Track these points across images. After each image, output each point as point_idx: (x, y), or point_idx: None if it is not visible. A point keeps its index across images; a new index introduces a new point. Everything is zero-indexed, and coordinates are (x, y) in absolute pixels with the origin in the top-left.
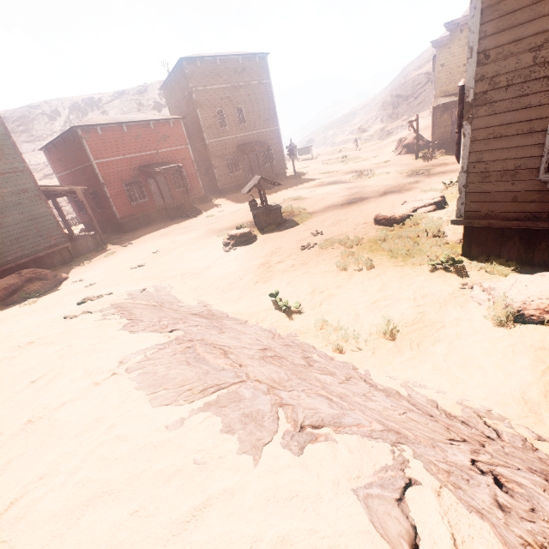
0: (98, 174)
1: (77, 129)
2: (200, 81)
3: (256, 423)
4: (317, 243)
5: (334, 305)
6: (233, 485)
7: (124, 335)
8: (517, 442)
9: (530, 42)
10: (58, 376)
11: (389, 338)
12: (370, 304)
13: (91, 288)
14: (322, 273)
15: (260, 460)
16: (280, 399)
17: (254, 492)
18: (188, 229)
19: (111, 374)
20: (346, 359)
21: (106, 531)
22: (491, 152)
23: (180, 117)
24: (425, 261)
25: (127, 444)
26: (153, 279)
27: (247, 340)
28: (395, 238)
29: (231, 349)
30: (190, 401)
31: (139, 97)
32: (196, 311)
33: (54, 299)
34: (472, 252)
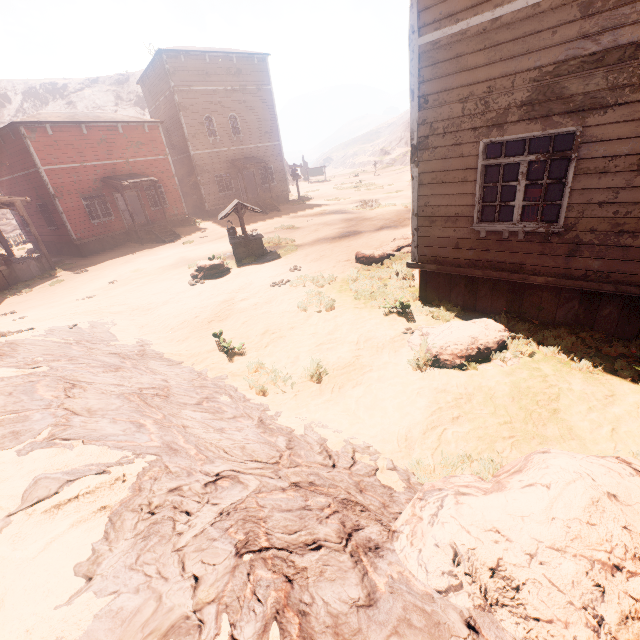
0: (47, 183)
1: (19, 125)
2: (184, 80)
3: (16, 437)
4: (291, 280)
5: (279, 348)
6: None
7: None
8: (364, 470)
9: (459, 93)
10: None
11: (316, 381)
12: (314, 347)
13: (18, 322)
14: (282, 313)
15: None
16: (66, 421)
17: None
18: (158, 256)
19: None
20: (264, 402)
21: None
22: (436, 197)
23: (158, 122)
24: (384, 304)
25: None
26: (94, 313)
27: (144, 379)
28: (367, 278)
29: (88, 385)
30: None
31: (117, 88)
32: (124, 351)
33: None
34: (428, 297)
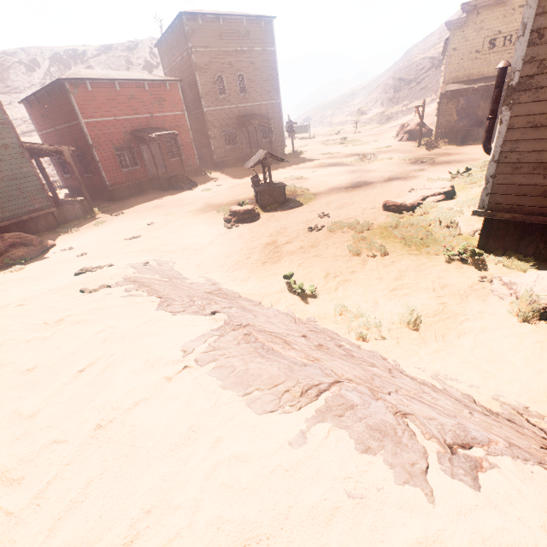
0: (86, 135)
1: (64, 81)
2: (200, 41)
3: (393, 440)
4: (325, 225)
5: (350, 291)
6: (423, 535)
7: (167, 317)
8: None
9: None
10: (111, 365)
11: (413, 328)
12: (388, 292)
13: (84, 258)
14: (334, 257)
15: (434, 495)
16: (394, 406)
17: None
18: (184, 202)
19: (183, 367)
20: (371, 348)
21: None
22: (528, 142)
23: (177, 80)
24: (441, 251)
25: (251, 468)
26: (153, 252)
27: (280, 324)
28: (406, 225)
29: (285, 337)
30: (296, 406)
31: (128, 54)
32: (208, 290)
33: (44, 268)
34: (488, 245)
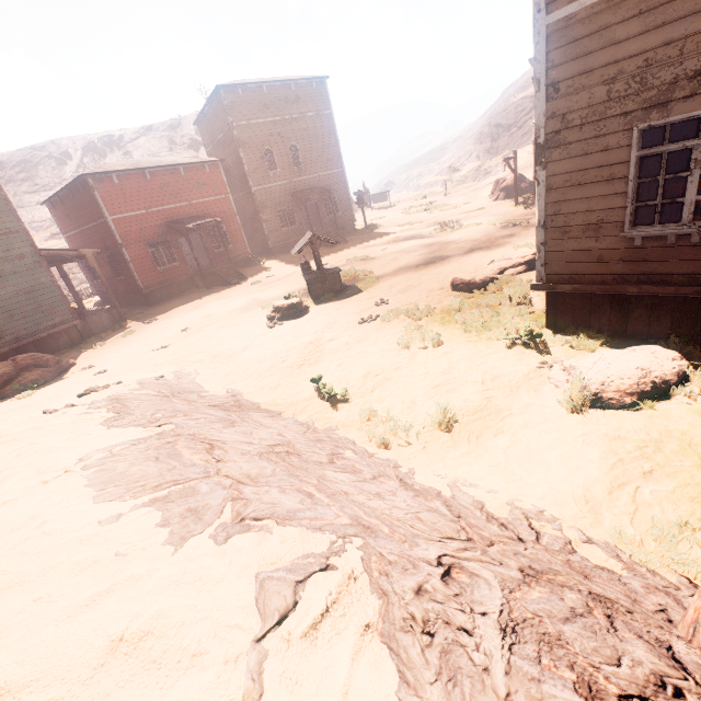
0: (114, 233)
1: (87, 177)
2: (242, 114)
3: (197, 516)
4: (380, 314)
5: (388, 392)
6: (142, 573)
7: (100, 431)
8: (557, 545)
9: (602, 73)
10: (10, 476)
11: (445, 429)
12: (430, 390)
13: (100, 376)
14: (381, 352)
15: (180, 549)
16: (239, 493)
17: (158, 577)
18: (227, 300)
19: (64, 472)
20: (390, 456)
21: (6, 615)
22: (570, 202)
23: (218, 160)
24: (503, 335)
25: (52, 539)
26: (175, 363)
27: (263, 434)
28: (472, 307)
29: (224, 444)
30: (136, 496)
31: (171, 133)
32: (220, 402)
33: (54, 391)
34: (558, 323)
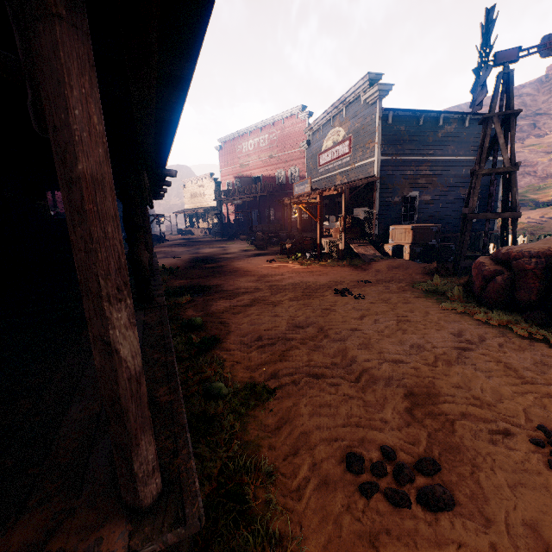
0: None
1: None
2: None
3: None
4: None
5: None
6: None
7: None
8: None
9: None
10: None
11: None
12: None
13: None
14: None
15: None
16: None
17: None
18: None
19: None
20: None
21: None
22: None
23: None
24: None
25: None
26: None
27: None
28: None
29: None
30: None
31: None
32: None
33: None
34: None
